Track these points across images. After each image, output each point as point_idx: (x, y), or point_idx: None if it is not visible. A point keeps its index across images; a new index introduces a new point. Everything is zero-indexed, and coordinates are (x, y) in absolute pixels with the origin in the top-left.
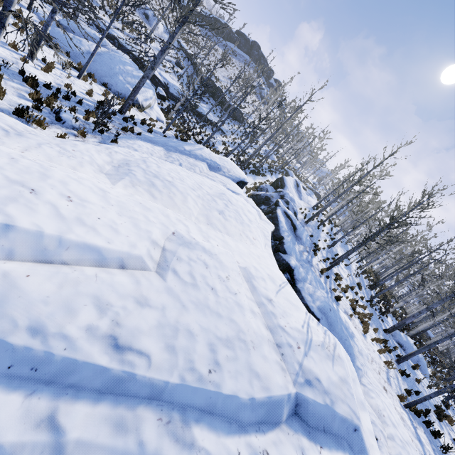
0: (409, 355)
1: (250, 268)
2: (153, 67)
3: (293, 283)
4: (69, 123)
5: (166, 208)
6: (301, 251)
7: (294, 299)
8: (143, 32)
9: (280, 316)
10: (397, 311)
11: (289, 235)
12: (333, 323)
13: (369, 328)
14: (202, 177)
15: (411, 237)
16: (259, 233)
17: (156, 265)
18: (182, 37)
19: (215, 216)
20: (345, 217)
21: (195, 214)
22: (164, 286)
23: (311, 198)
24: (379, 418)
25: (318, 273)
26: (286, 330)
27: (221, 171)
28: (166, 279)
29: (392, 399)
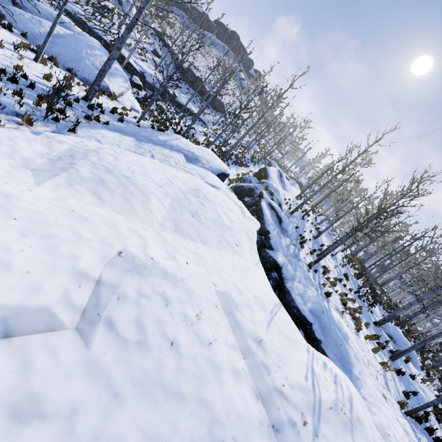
0: (403, 352)
1: (232, 291)
2: (119, 48)
3: (282, 282)
4: (10, 108)
5: (115, 215)
6: (288, 244)
7: (291, 330)
8: (116, 18)
9: (275, 367)
10: (382, 299)
11: (275, 229)
12: (326, 327)
13: (362, 326)
14: (176, 170)
15: (395, 224)
16: (243, 237)
17: (79, 315)
18: (158, 25)
19: (186, 219)
20: (328, 205)
21: (159, 219)
22: (84, 359)
23: (294, 188)
24: (385, 439)
25: (306, 267)
26: (284, 394)
27: (200, 163)
28: (90, 342)
29: (392, 408)
